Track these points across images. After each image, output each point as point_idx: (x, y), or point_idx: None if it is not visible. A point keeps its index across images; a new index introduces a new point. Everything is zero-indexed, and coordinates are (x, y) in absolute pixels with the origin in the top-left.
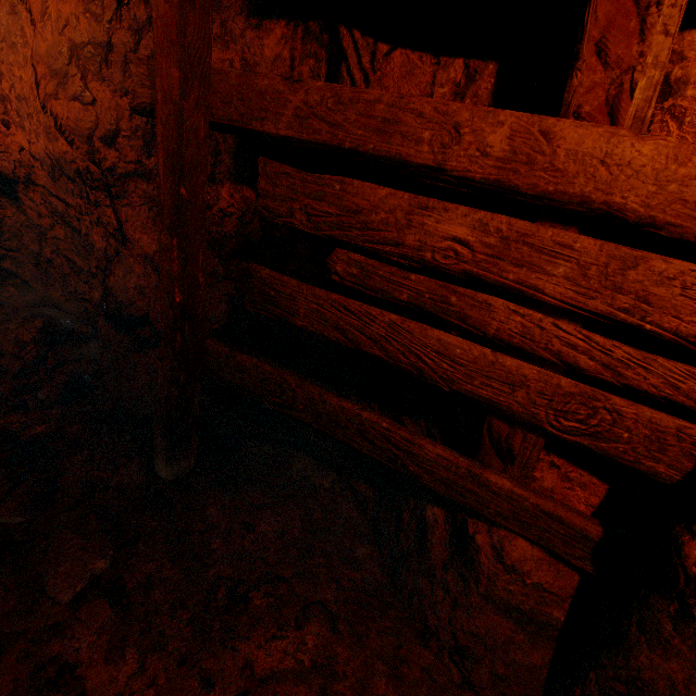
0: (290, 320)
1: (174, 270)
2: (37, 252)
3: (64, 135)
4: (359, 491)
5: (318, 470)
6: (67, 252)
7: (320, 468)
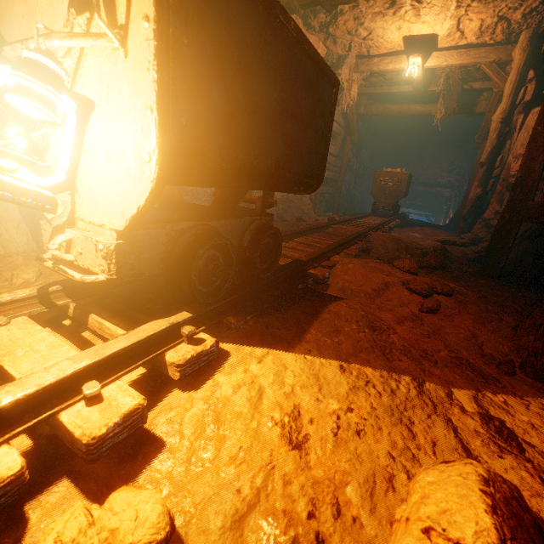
0: None
1: (521, 162)
2: None
3: None
4: None
5: None
6: None
7: None
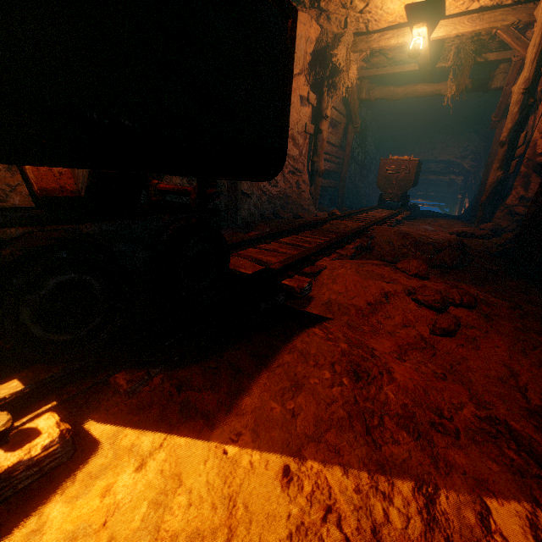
0: None
1: None
2: None
3: None
4: None
5: None
6: None
7: None
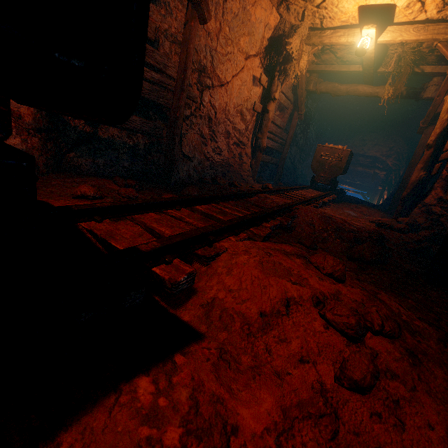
0: None
1: None
2: None
3: None
4: None
5: None
6: None
7: None
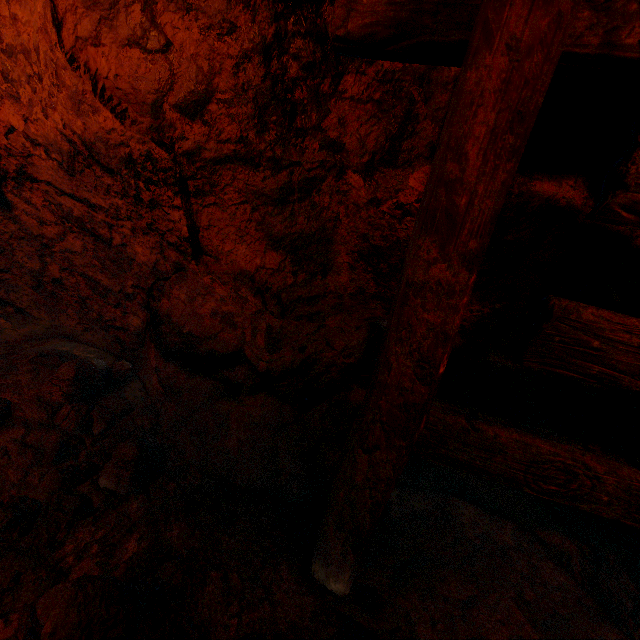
0: (624, 382)
1: (453, 325)
2: (37, 271)
3: (109, 103)
4: (550, 542)
5: (488, 521)
6: (86, 269)
7: (486, 516)
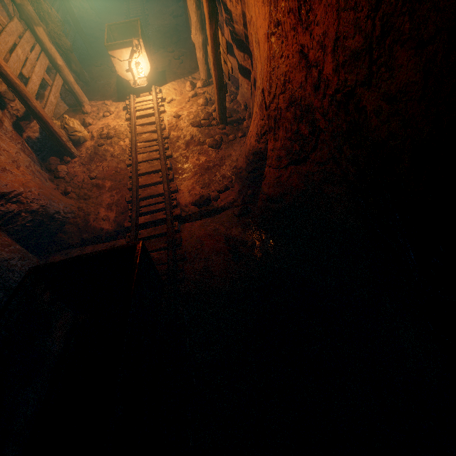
0: None
1: None
2: None
3: None
4: None
5: None
6: None
7: None
